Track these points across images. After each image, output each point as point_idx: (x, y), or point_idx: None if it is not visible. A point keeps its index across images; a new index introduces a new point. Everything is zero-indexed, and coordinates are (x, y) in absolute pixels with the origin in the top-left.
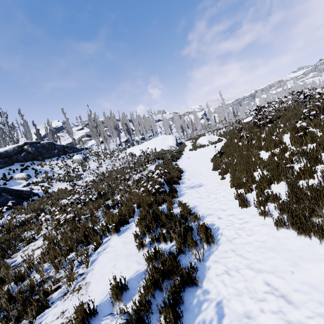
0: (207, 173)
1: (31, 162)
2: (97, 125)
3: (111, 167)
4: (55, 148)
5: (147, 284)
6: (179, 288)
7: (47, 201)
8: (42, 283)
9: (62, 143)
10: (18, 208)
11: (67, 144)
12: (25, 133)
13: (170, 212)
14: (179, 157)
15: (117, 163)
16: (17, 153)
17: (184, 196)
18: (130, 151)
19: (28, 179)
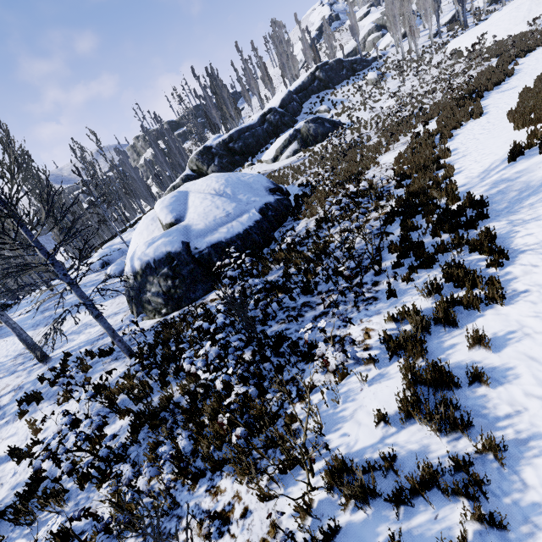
0: (539, 72)
1: (323, 92)
2: (400, 6)
3: (417, 85)
4: (343, 67)
5: (438, 128)
6: (450, 128)
7: (359, 127)
8: (395, 136)
9: (340, 54)
10: (339, 134)
11: (347, 55)
12: (304, 52)
13: (463, 109)
14: (536, 47)
15: (427, 76)
16: (311, 83)
17: (487, 100)
18: (455, 47)
19: (329, 112)
